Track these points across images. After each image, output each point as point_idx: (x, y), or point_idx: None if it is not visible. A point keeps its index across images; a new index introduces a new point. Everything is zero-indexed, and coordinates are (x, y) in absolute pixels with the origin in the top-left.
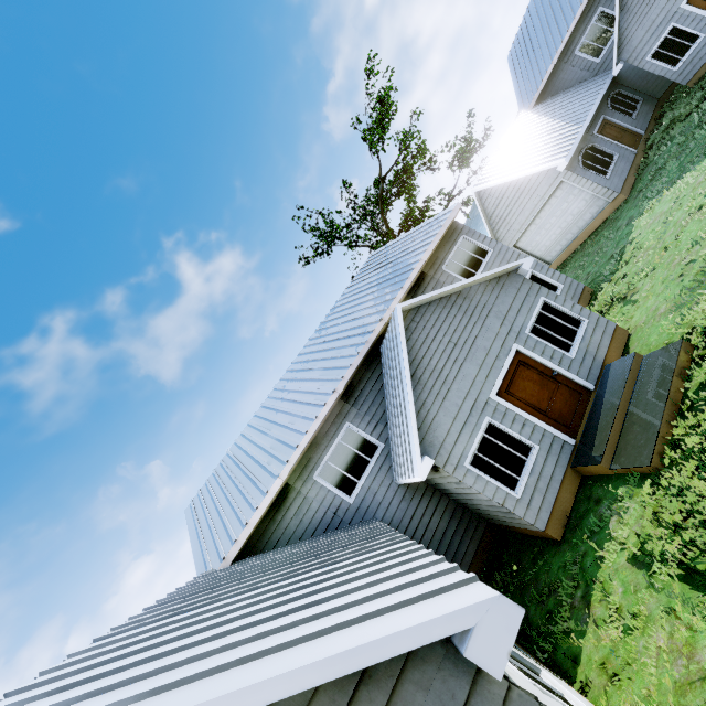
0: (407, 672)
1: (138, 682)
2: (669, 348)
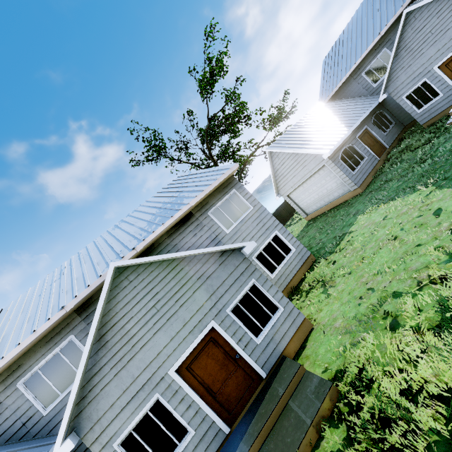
0: None
1: None
2: (322, 382)
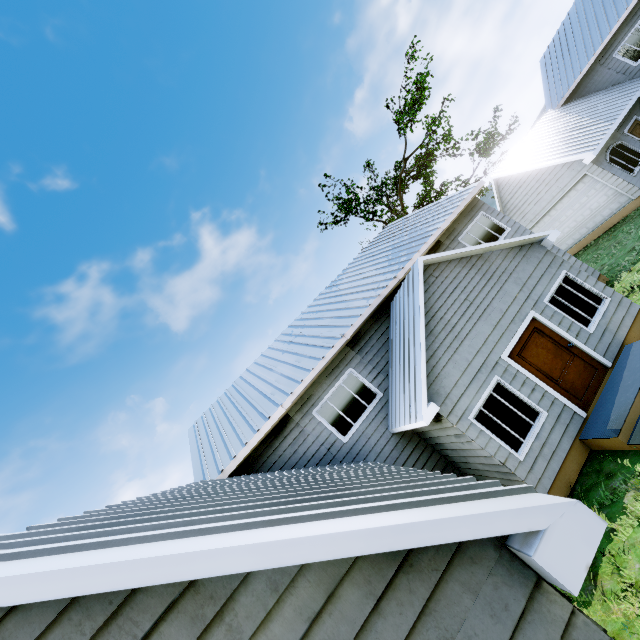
0: (453, 569)
1: (158, 530)
2: None
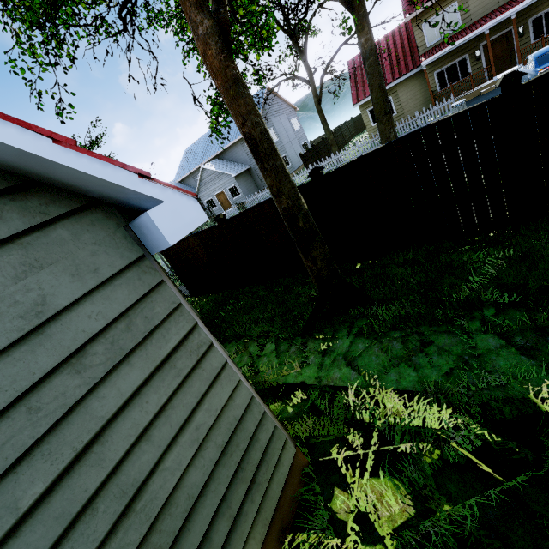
0: None
1: None
2: None
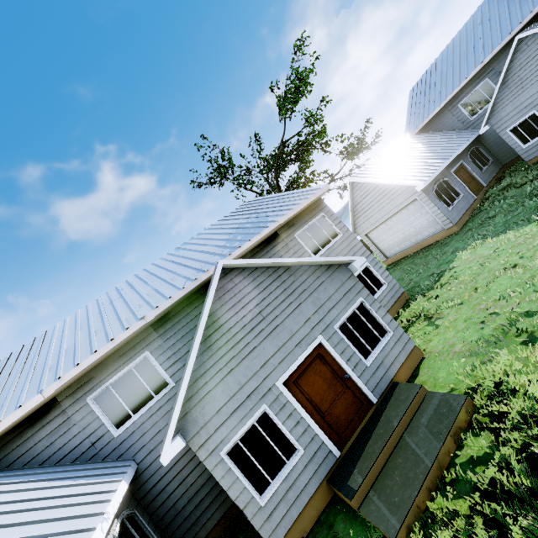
0: None
1: None
2: (453, 397)
